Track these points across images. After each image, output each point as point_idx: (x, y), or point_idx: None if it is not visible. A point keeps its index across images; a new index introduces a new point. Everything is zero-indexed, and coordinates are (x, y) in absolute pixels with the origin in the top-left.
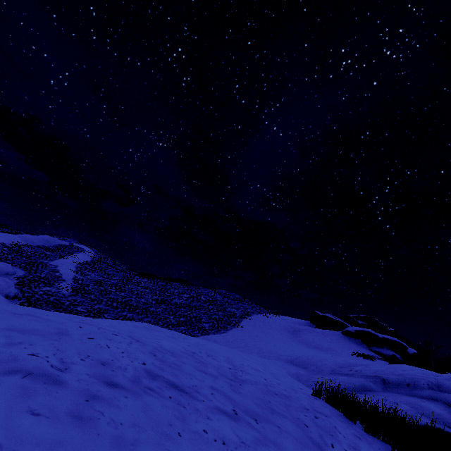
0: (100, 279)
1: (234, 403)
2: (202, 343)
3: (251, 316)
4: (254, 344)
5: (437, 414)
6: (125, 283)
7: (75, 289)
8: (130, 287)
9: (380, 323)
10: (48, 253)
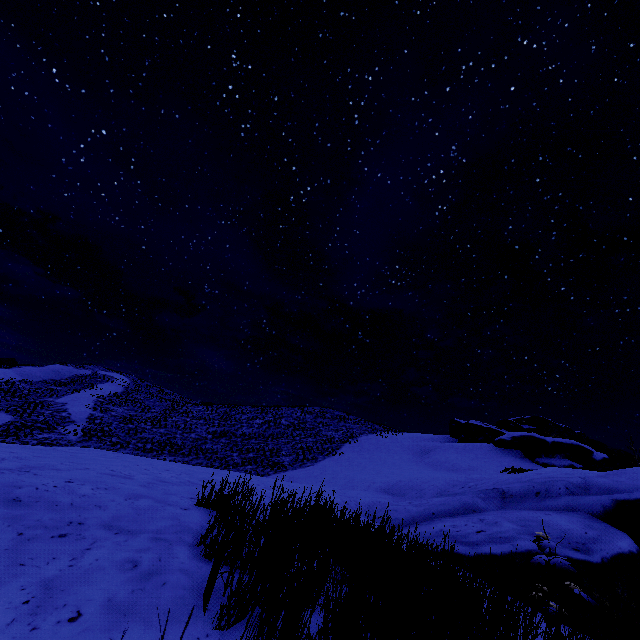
0: (131, 414)
1: None
2: (143, 462)
3: (358, 439)
4: (348, 474)
5: (563, 532)
6: (168, 415)
7: (88, 432)
8: (175, 419)
9: (557, 425)
10: (57, 388)
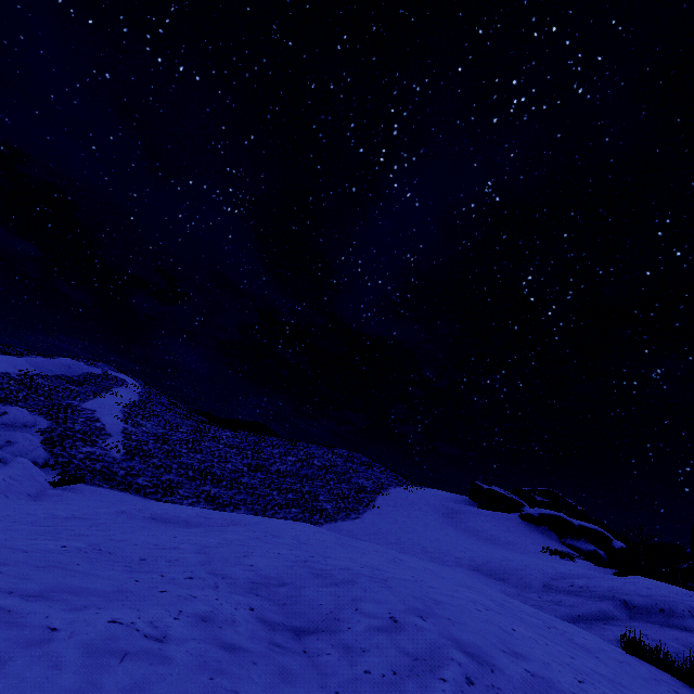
0: (161, 432)
1: (647, 693)
2: (421, 565)
3: (388, 491)
4: (409, 537)
5: None
6: (200, 439)
7: (130, 450)
8: (208, 444)
9: (567, 501)
10: (74, 388)
